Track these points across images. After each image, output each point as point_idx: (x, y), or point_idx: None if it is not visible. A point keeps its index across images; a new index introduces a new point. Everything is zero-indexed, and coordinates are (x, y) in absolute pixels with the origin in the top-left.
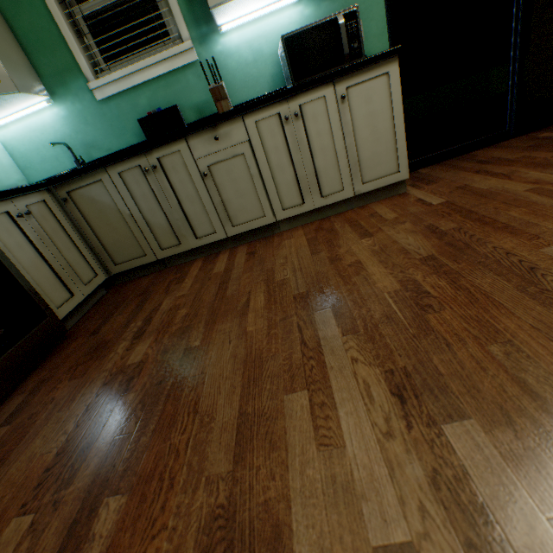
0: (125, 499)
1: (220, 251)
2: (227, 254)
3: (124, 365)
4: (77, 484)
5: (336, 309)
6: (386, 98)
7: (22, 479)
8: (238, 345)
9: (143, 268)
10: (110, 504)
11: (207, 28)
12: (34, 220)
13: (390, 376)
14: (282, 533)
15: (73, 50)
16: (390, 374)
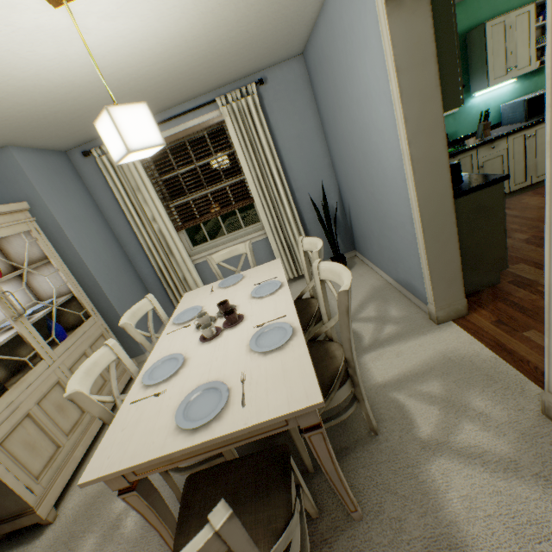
0: None
1: None
2: None
3: (522, 239)
4: None
5: None
6: None
7: None
8: None
9: None
10: None
11: (465, 96)
12: None
13: None
14: None
15: None
16: None
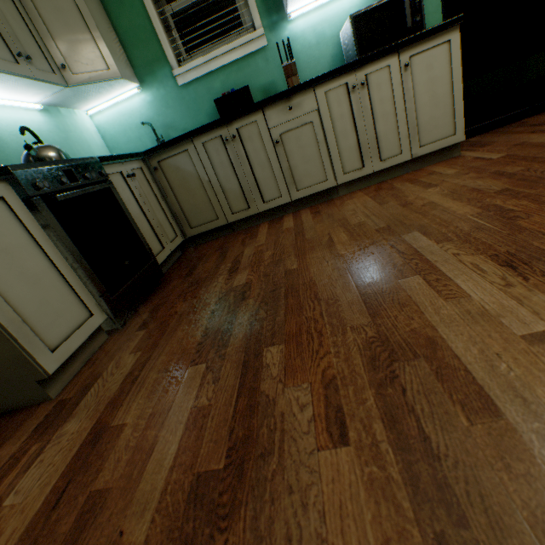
0: (283, 346)
1: (282, 215)
2: (291, 216)
3: (231, 287)
4: (233, 346)
5: (423, 231)
6: (446, 65)
7: (180, 351)
8: (336, 262)
9: (212, 232)
10: (270, 350)
11: (277, 17)
12: (137, 182)
13: (495, 257)
14: (436, 341)
15: (162, 43)
16: (494, 257)
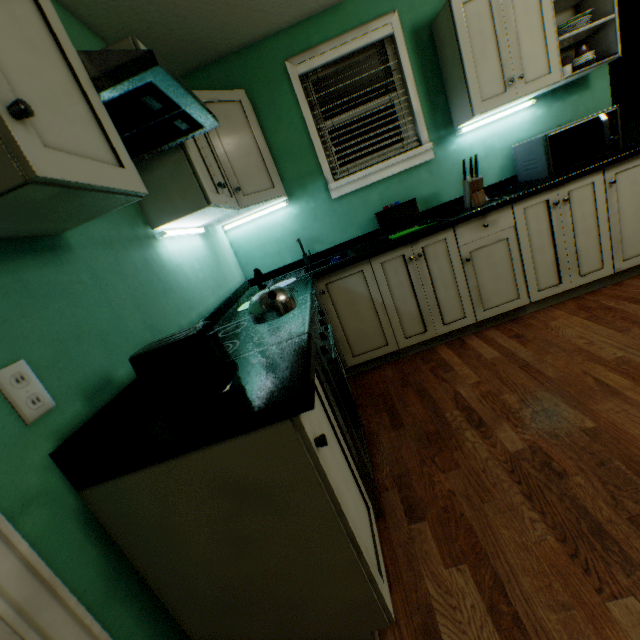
0: None
1: (459, 337)
2: (477, 339)
3: (508, 452)
4: None
5: None
6: None
7: (547, 568)
8: None
9: (373, 359)
10: None
11: (445, 132)
12: None
13: None
14: None
15: (319, 157)
16: None
